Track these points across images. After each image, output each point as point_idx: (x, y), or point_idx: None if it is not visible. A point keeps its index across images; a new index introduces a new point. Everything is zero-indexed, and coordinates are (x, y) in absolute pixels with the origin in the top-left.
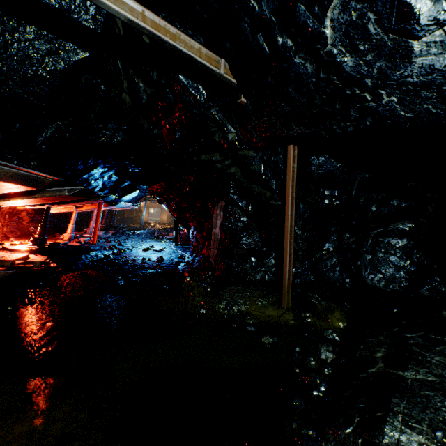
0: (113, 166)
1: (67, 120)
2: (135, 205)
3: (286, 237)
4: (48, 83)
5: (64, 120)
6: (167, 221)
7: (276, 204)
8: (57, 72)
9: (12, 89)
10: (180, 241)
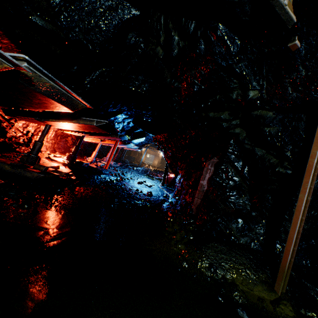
0: (133, 115)
1: (109, 68)
2: (139, 148)
3: (297, 211)
4: (103, 33)
5: (107, 68)
6: (157, 165)
7: (284, 172)
8: (112, 25)
9: (77, 35)
10: (165, 182)
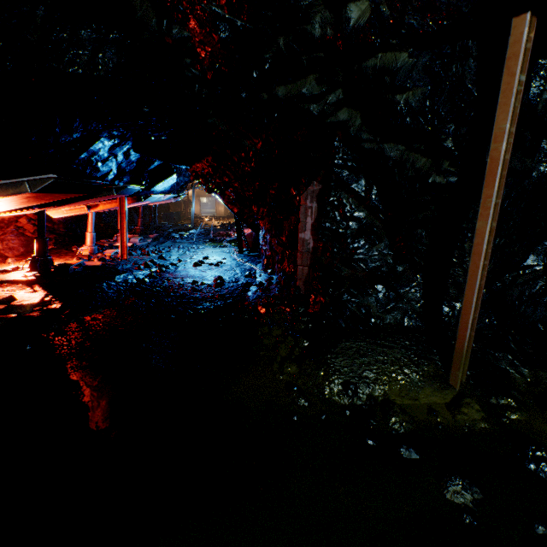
0: (128, 135)
1: None
2: (179, 195)
3: (475, 256)
4: None
5: None
6: (225, 213)
7: (444, 183)
8: None
9: None
10: (245, 246)
